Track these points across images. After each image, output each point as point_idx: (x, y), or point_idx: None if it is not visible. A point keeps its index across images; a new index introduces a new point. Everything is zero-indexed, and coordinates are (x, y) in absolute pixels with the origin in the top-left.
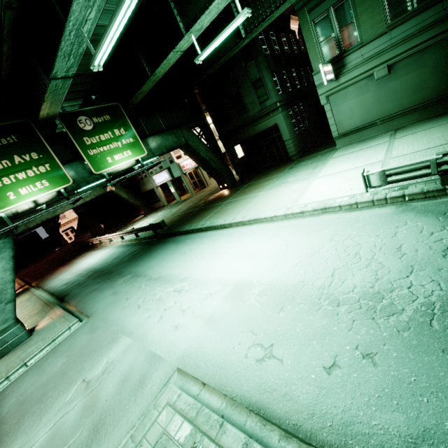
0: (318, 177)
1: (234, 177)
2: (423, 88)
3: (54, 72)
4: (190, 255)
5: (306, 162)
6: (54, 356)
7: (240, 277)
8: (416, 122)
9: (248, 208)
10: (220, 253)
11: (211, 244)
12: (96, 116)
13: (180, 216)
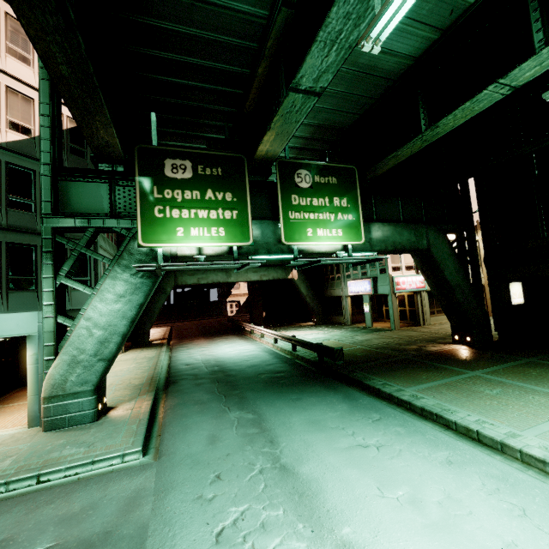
0: None
1: (490, 332)
2: None
3: (299, 76)
4: (377, 466)
5: None
6: (57, 508)
7: None
8: None
9: None
10: (483, 542)
11: (439, 472)
12: (320, 174)
13: (367, 352)
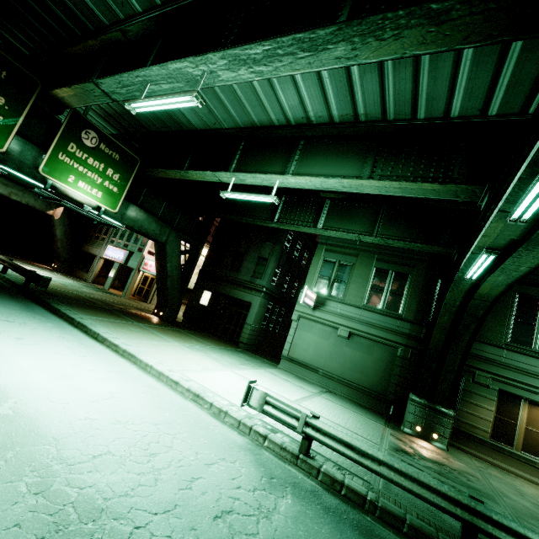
0: (234, 371)
1: (177, 314)
2: (363, 372)
3: (100, 81)
4: (11, 327)
5: (246, 356)
6: None
7: (8, 384)
8: (346, 397)
9: (143, 342)
10: (43, 350)
11: (52, 337)
12: (107, 145)
13: (79, 296)
